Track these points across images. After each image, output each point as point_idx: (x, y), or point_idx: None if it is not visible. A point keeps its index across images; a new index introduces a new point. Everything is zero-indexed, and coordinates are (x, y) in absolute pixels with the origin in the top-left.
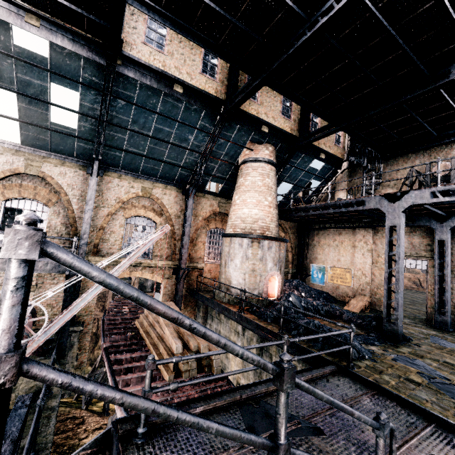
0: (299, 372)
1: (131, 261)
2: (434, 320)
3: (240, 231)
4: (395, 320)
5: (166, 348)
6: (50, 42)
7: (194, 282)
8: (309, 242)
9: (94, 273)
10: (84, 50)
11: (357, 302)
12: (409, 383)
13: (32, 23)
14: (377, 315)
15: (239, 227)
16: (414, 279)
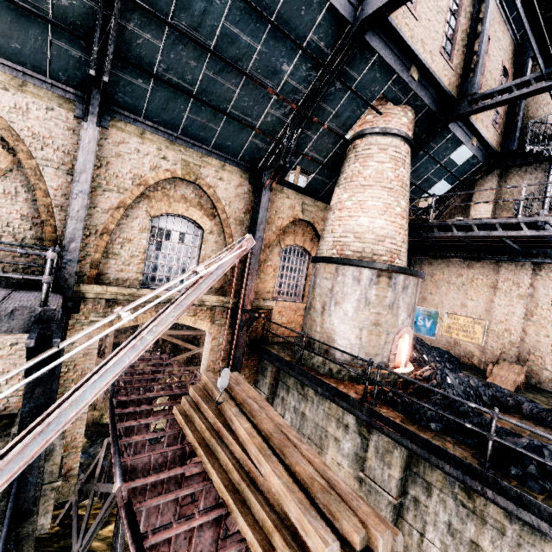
0: None
1: (182, 309)
2: None
3: (353, 255)
4: None
5: (272, 514)
6: None
7: (257, 330)
8: None
9: None
10: None
11: (506, 373)
12: None
13: None
14: None
15: (350, 247)
16: None
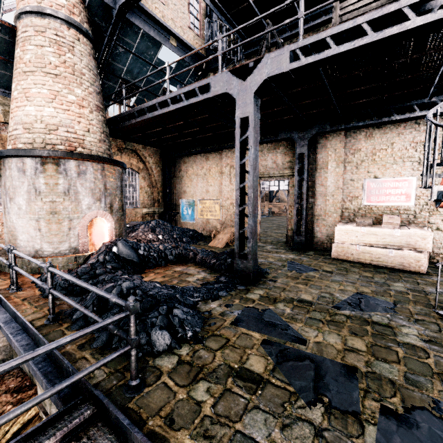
0: None
1: None
2: (292, 242)
3: (24, 147)
4: (248, 254)
5: None
6: None
7: None
8: (177, 174)
9: None
10: None
11: (223, 236)
12: (240, 390)
13: None
14: (233, 249)
15: (21, 140)
16: (282, 207)
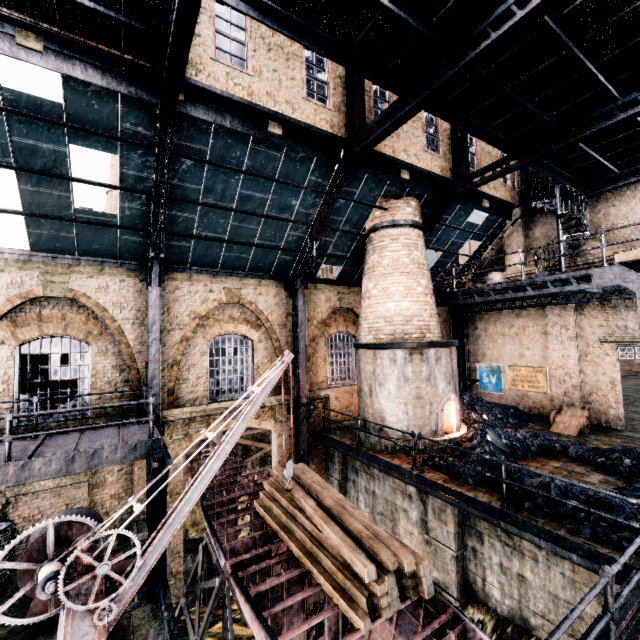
0: None
1: (247, 421)
2: None
3: (387, 338)
4: None
5: (336, 562)
6: (64, 75)
7: (318, 419)
8: (470, 332)
9: None
10: (122, 82)
11: (569, 419)
12: None
13: (29, 45)
14: (627, 447)
15: (383, 331)
16: None
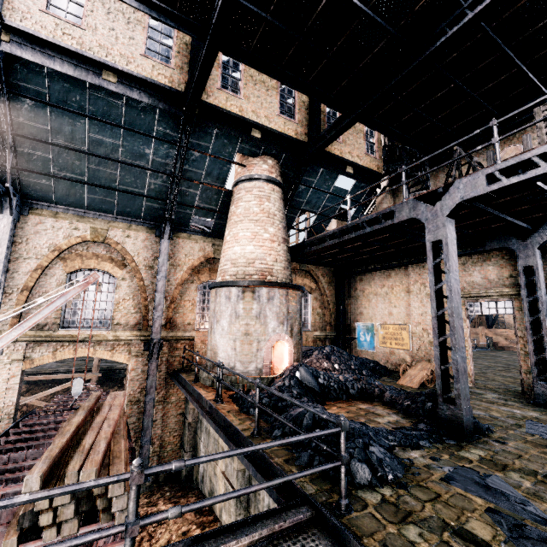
0: (210, 535)
1: (24, 329)
2: (533, 392)
3: (230, 278)
4: (456, 398)
5: None
6: None
7: (180, 359)
8: (351, 293)
9: None
10: None
11: (417, 372)
12: (460, 546)
13: None
14: (434, 391)
15: (228, 272)
16: (513, 337)
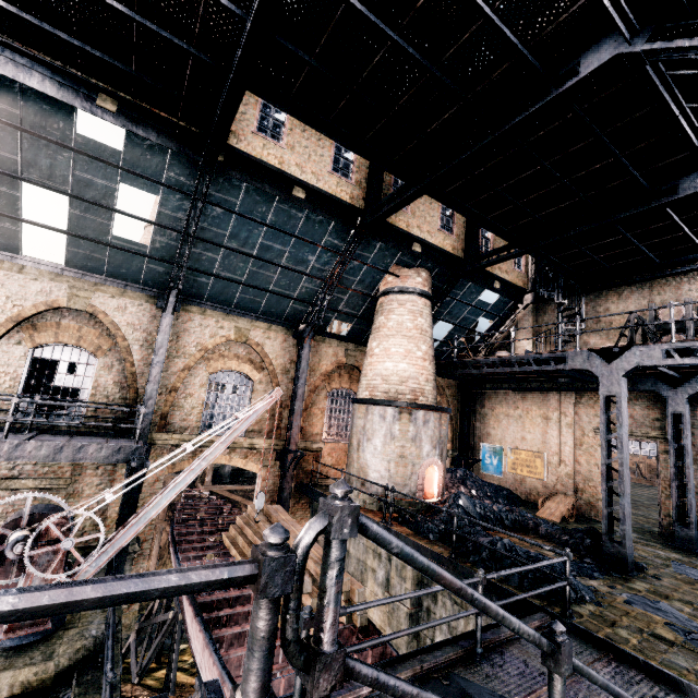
0: (496, 624)
1: (227, 444)
2: (673, 535)
3: (381, 395)
4: (621, 538)
5: None
6: (128, 131)
7: (307, 472)
8: (477, 410)
9: (393, 543)
10: (174, 141)
11: (556, 505)
12: (657, 642)
13: (106, 106)
14: (591, 528)
15: (379, 389)
16: (631, 465)
